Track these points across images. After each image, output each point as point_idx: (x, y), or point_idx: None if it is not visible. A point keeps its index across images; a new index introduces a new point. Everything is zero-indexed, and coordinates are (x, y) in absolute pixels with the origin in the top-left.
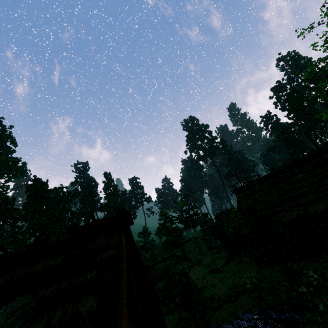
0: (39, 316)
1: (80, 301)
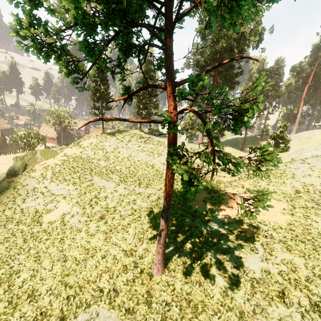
0: None
1: None
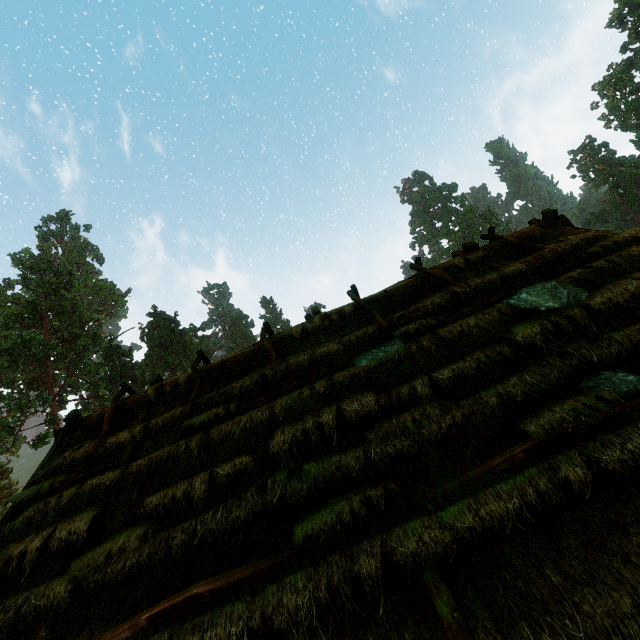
0: (610, 285)
1: None
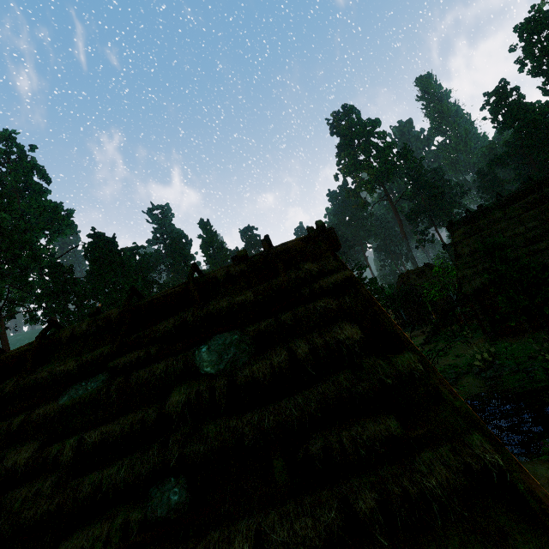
0: (270, 351)
1: (329, 330)
